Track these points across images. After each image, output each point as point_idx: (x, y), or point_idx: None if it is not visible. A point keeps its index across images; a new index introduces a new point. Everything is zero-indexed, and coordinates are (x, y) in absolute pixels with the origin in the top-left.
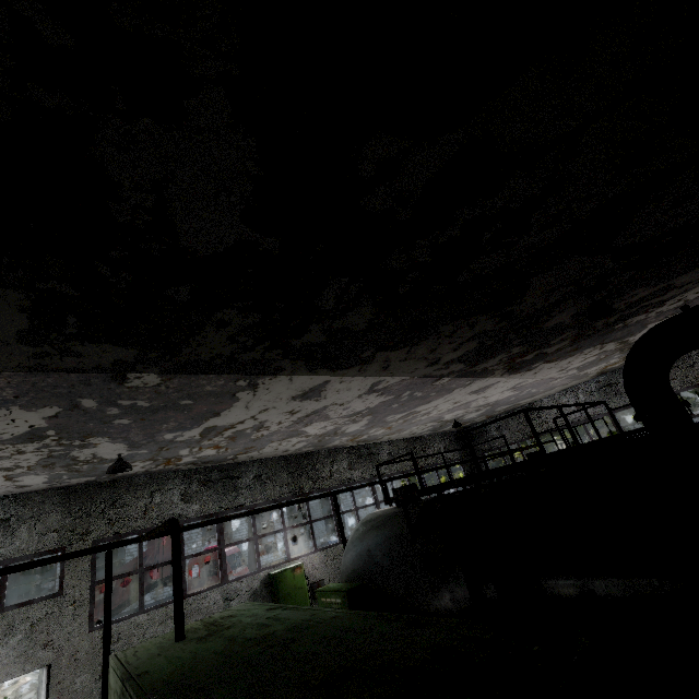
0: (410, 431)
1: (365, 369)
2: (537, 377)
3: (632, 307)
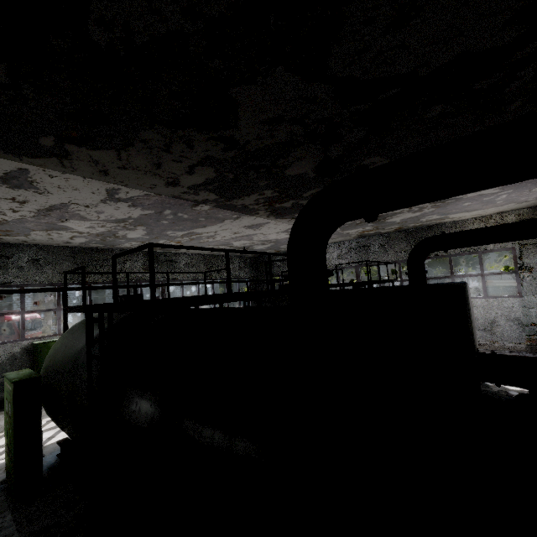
0: None
1: (72, 166)
2: None
3: None
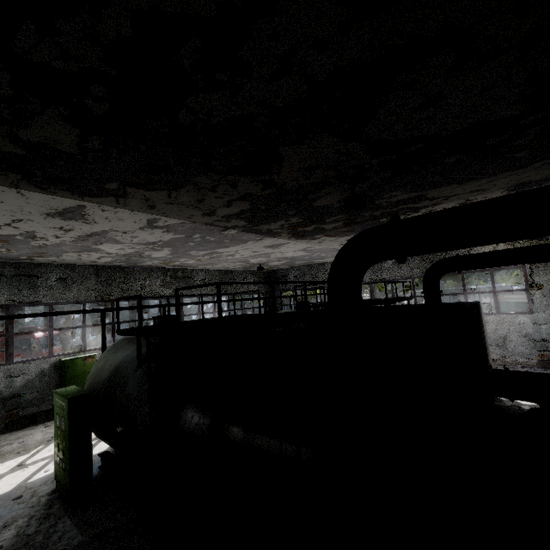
0: (222, 266)
1: (125, 203)
2: (323, 246)
3: (393, 207)
